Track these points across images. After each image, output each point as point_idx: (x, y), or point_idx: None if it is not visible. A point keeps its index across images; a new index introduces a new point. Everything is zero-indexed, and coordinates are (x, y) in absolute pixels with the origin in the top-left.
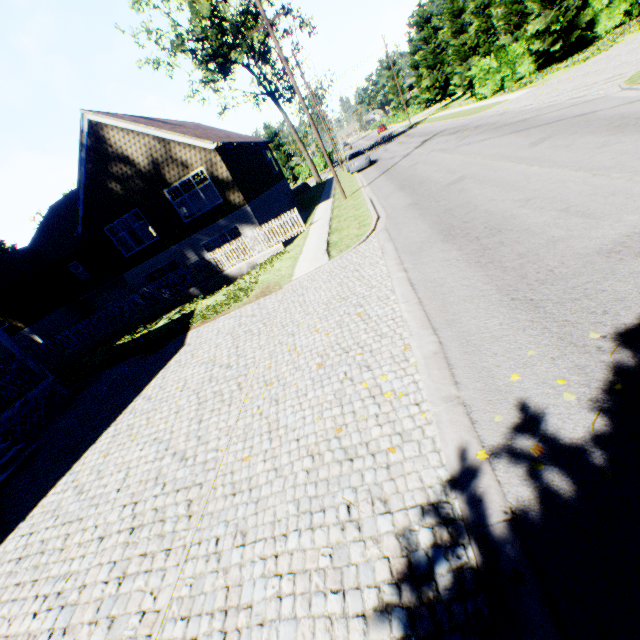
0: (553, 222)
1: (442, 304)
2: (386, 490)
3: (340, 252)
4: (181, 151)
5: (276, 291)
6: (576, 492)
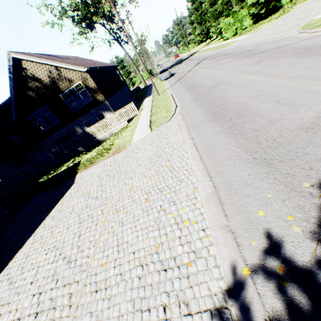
0: (272, 109)
1: (214, 160)
2: (187, 296)
3: (157, 127)
4: (67, 73)
5: (123, 150)
6: (311, 306)
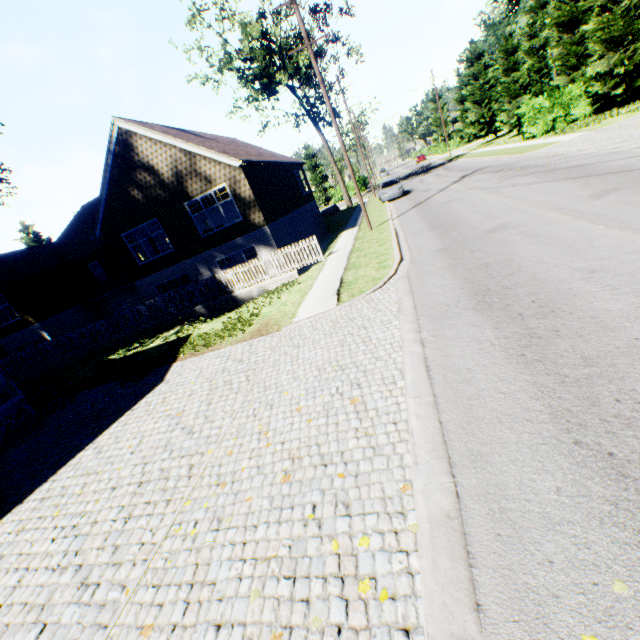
0: (635, 314)
1: (466, 417)
2: None
3: (351, 297)
4: (206, 165)
5: (273, 332)
6: None
